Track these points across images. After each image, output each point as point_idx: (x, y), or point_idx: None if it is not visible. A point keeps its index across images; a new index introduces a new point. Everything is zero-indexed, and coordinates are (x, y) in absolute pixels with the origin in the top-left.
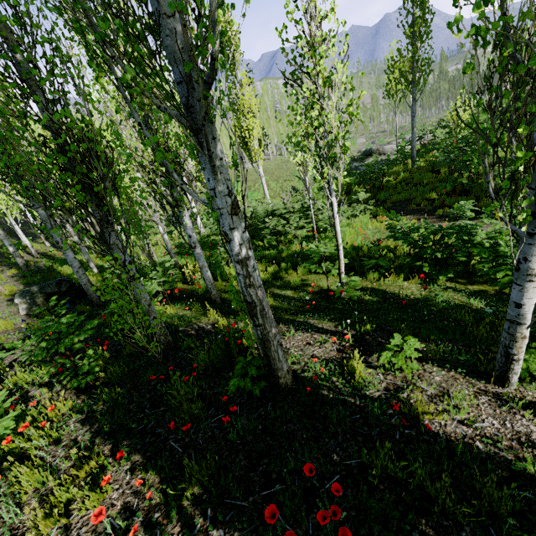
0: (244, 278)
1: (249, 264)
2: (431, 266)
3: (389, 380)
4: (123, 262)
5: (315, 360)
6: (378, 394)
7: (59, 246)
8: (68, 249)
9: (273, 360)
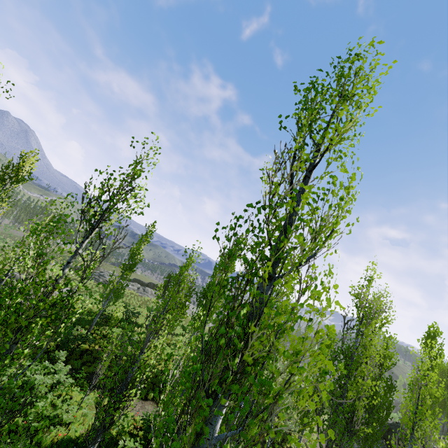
0: None
1: None
2: None
3: None
4: None
5: None
6: None
7: None
8: None
9: None
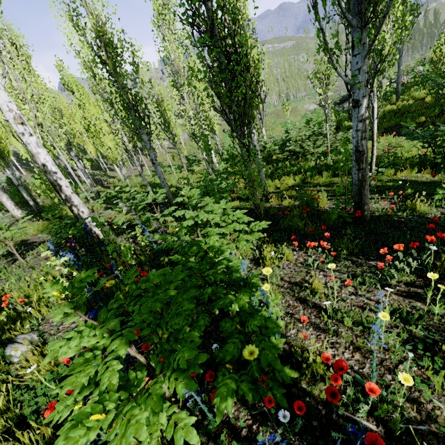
0: (362, 133)
1: (367, 122)
2: (443, 158)
3: (442, 210)
4: (247, 146)
5: (384, 203)
6: (438, 216)
7: (153, 162)
8: (158, 165)
9: (364, 196)
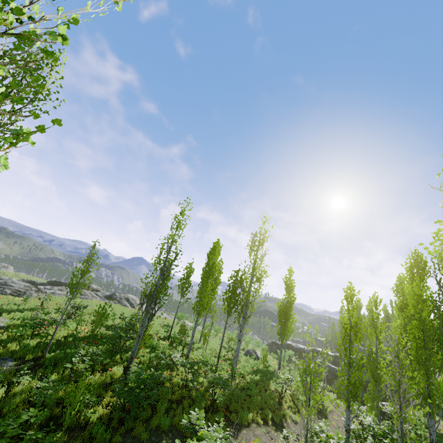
0: None
1: None
2: None
3: None
4: None
5: None
6: None
7: None
8: None
9: None
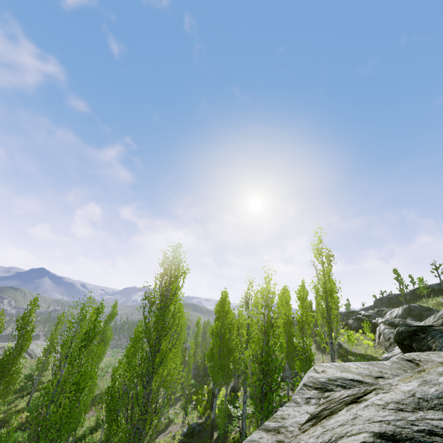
0: None
1: None
2: None
3: None
4: None
5: None
6: None
7: None
8: None
9: None
